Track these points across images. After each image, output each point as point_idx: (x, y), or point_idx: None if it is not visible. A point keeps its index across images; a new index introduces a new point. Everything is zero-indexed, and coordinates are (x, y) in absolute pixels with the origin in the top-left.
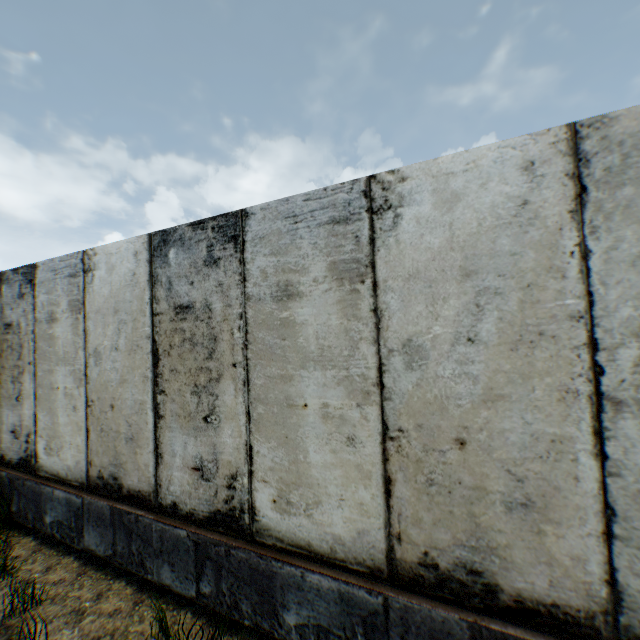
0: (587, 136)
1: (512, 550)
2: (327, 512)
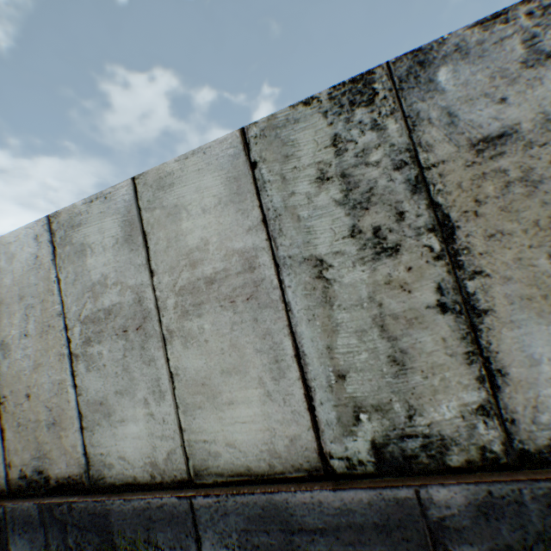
0: (54, 221)
1: (53, 452)
2: None
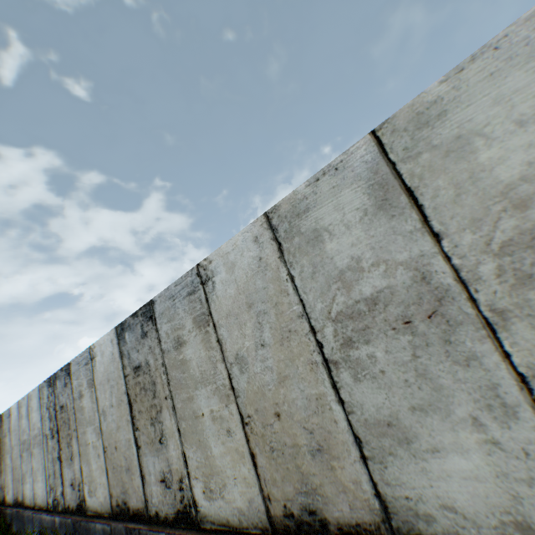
0: (273, 217)
1: (324, 487)
2: (230, 490)
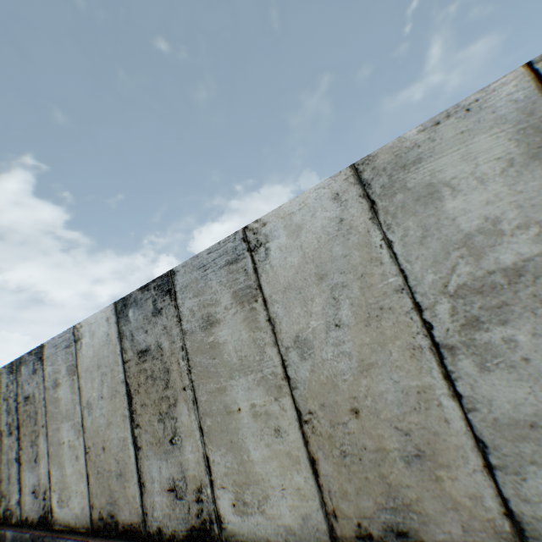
0: (364, 169)
1: (423, 502)
2: (275, 504)
